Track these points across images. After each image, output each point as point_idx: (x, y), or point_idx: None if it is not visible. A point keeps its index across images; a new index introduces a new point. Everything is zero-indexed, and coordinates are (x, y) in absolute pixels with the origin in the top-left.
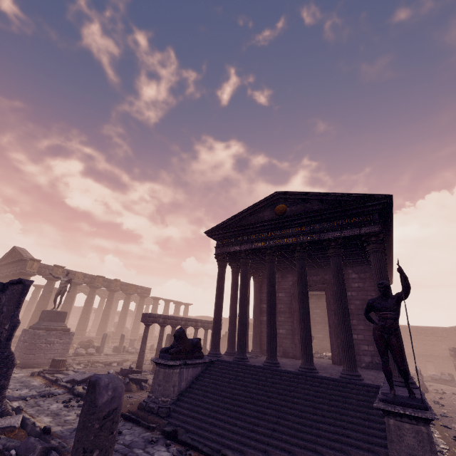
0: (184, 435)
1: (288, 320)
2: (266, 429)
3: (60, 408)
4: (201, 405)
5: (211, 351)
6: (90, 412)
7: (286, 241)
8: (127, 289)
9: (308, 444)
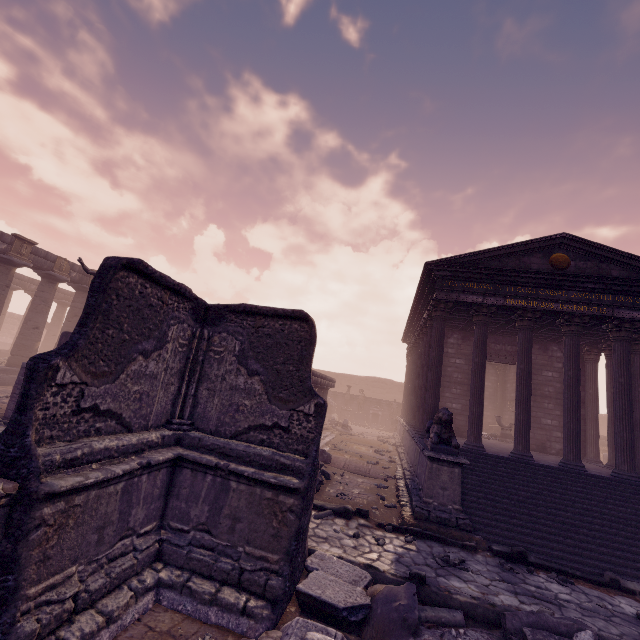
0: (531, 556)
1: (467, 394)
2: (614, 543)
3: None
4: (501, 512)
5: None
6: None
7: (562, 307)
8: None
9: None
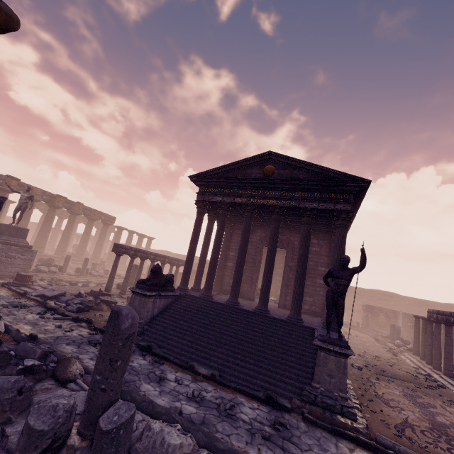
0: (157, 349)
1: (250, 268)
2: (225, 350)
3: (37, 319)
4: (171, 328)
5: (181, 286)
6: (114, 334)
7: (268, 202)
8: (91, 214)
9: (256, 362)
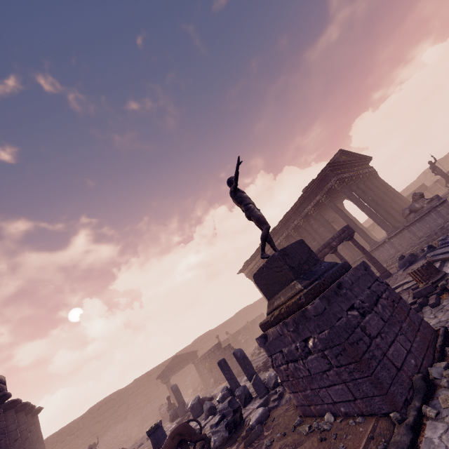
0: None
1: None
2: None
3: None
4: None
5: (393, 228)
6: None
7: (359, 172)
8: None
9: None
